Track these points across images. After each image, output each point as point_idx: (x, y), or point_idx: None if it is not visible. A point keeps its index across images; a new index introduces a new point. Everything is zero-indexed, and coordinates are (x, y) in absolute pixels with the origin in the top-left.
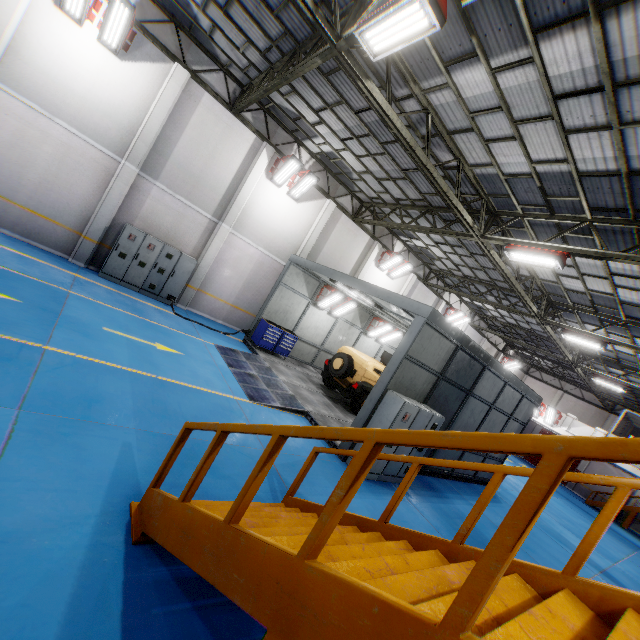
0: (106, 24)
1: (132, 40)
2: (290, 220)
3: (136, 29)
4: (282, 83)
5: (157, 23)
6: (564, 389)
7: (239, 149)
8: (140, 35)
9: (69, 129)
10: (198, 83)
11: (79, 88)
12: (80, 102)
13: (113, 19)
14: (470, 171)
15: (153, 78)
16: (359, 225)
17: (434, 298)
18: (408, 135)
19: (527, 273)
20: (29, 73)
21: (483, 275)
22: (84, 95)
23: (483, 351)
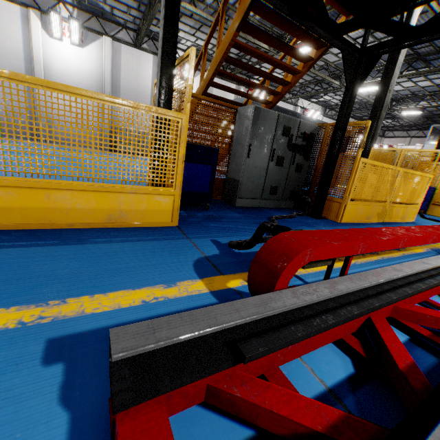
0: (71, 34)
1: (82, 35)
2: None
3: (82, 29)
4: (151, 22)
5: (88, 21)
6: (410, 136)
7: (148, 66)
8: (84, 31)
9: None
10: (116, 41)
11: (73, 70)
12: (76, 77)
13: (72, 30)
14: (254, 20)
15: (98, 49)
16: (226, 80)
17: (292, 107)
18: (212, 19)
19: (324, 63)
20: (54, 73)
21: (308, 77)
22: (76, 73)
23: (290, 111)
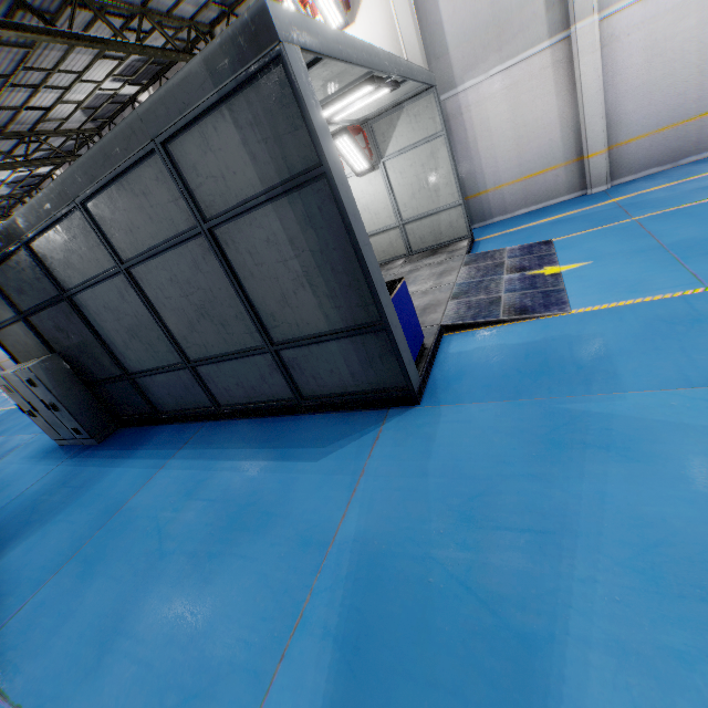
0: None
1: None
2: None
3: None
4: None
5: None
6: None
7: None
8: None
9: None
10: None
11: None
12: None
13: None
14: None
15: None
16: None
17: None
18: None
19: None
20: None
21: None
22: None
23: None
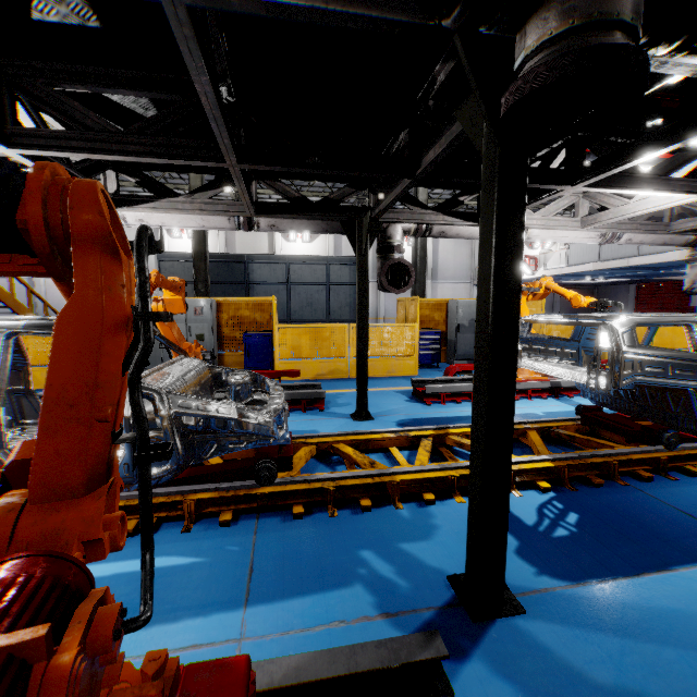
0: None
1: None
2: None
3: None
4: None
5: None
6: None
7: None
8: None
9: None
10: None
11: None
12: None
13: None
14: None
15: None
16: None
17: None
18: (127, 183)
19: None
20: None
21: None
22: None
23: (231, 255)
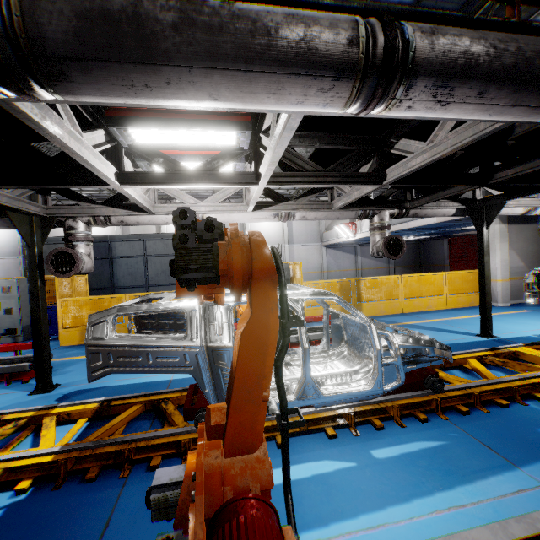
0: None
1: None
2: (102, 232)
3: None
4: None
5: None
6: None
7: None
8: None
9: (1, 258)
10: None
11: None
12: None
13: None
14: None
15: None
16: None
17: None
18: None
19: None
20: None
21: None
22: None
23: (96, 236)
